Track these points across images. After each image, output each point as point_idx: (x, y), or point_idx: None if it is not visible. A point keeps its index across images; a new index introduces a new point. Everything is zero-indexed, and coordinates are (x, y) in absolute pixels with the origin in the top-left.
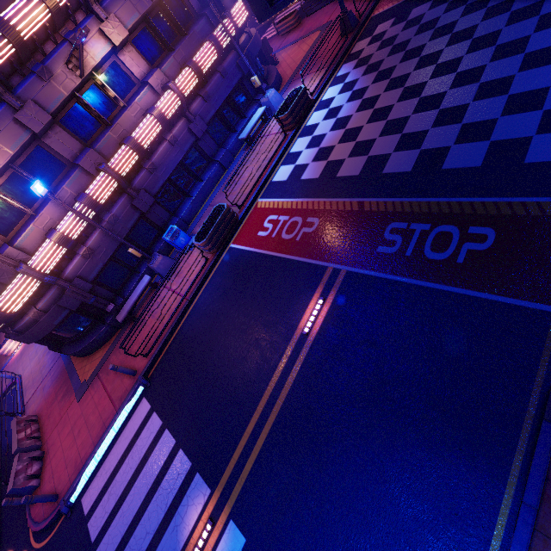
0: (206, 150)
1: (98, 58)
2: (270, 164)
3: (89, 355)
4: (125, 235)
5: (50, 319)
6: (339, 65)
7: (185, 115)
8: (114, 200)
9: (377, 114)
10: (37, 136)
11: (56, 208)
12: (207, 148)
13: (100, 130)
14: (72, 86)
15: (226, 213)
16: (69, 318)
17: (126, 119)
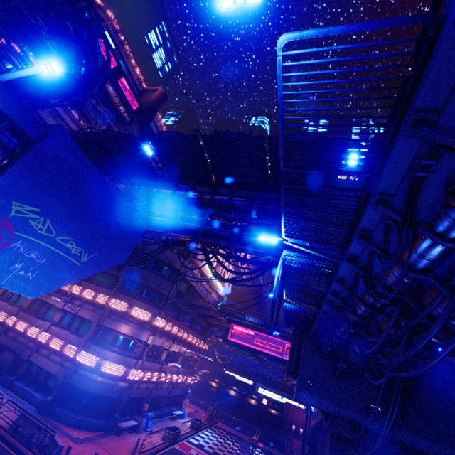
0: (163, 402)
1: (182, 352)
2: (188, 433)
3: (75, 427)
4: (142, 396)
5: (114, 391)
6: (208, 427)
7: (174, 385)
8: (152, 382)
9: (229, 451)
10: (166, 349)
11: (152, 366)
12: (163, 401)
13: (166, 362)
14: (177, 351)
15: (180, 431)
16: (103, 399)
17: (172, 368)
